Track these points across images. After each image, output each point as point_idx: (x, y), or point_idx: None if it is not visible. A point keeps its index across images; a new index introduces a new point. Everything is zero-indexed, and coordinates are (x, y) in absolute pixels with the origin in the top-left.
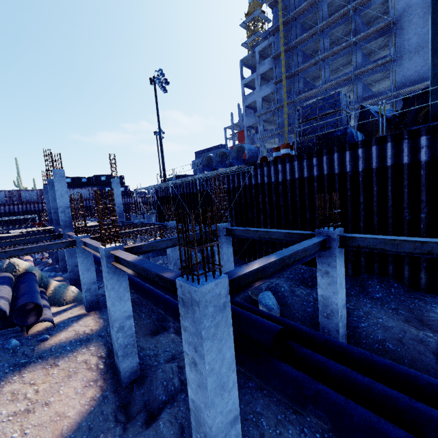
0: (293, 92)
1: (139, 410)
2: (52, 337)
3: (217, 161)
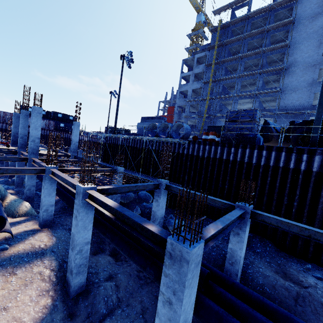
0: (214, 92)
1: (83, 320)
2: (11, 247)
3: (160, 130)
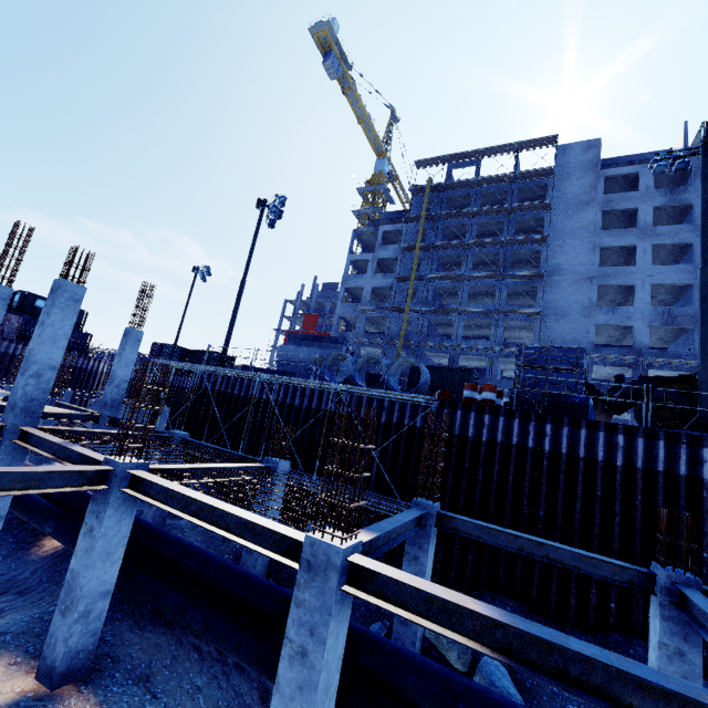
0: (418, 299)
1: None
2: None
3: (356, 368)
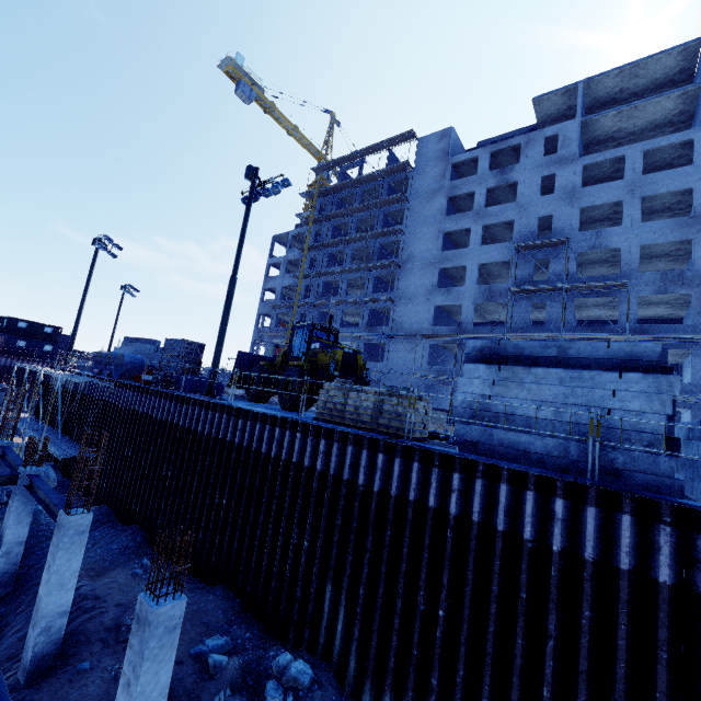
0: (312, 294)
1: None
2: None
3: (107, 362)
